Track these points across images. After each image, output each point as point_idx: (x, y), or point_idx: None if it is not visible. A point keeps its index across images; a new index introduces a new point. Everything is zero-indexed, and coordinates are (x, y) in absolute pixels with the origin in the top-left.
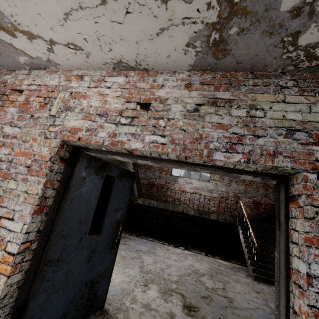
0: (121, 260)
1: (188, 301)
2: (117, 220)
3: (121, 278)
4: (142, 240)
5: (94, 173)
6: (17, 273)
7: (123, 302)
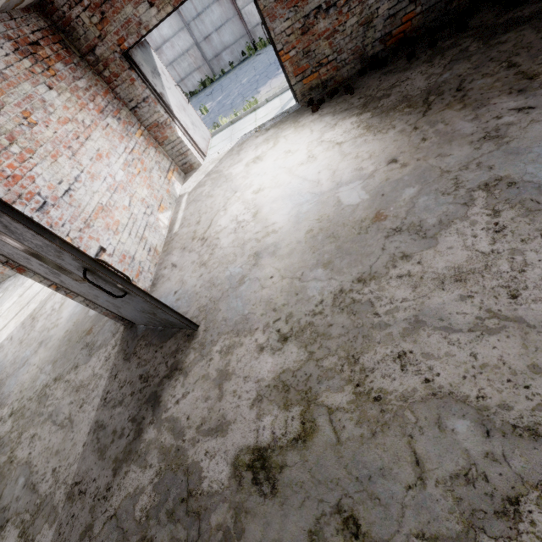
0: (351, 234)
1: (286, 459)
2: (80, 266)
3: (275, 292)
4: None
5: None
6: (77, 297)
7: (216, 341)
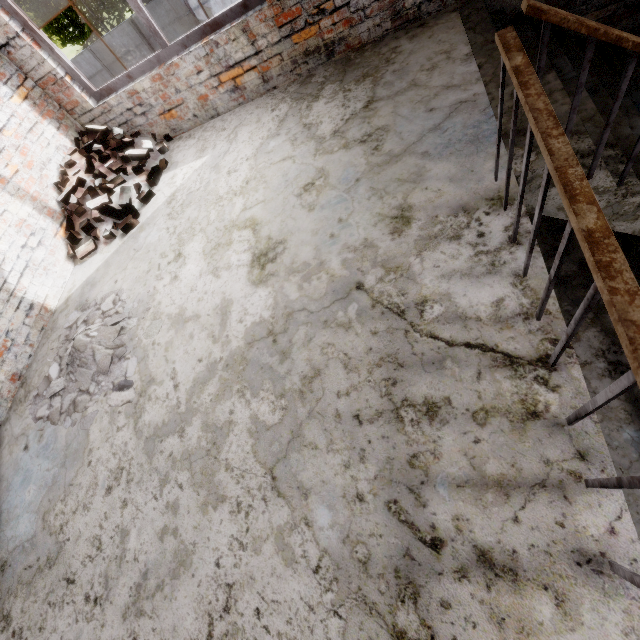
0: None
1: None
2: None
3: None
4: (605, 427)
5: None
6: None
7: None
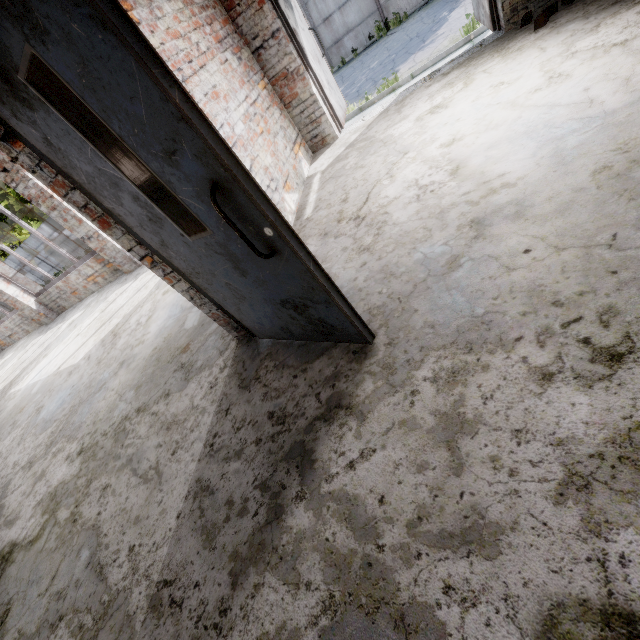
0: None
1: None
2: (206, 180)
3: (544, 274)
4: None
5: (28, 109)
6: (178, 282)
7: (420, 362)
